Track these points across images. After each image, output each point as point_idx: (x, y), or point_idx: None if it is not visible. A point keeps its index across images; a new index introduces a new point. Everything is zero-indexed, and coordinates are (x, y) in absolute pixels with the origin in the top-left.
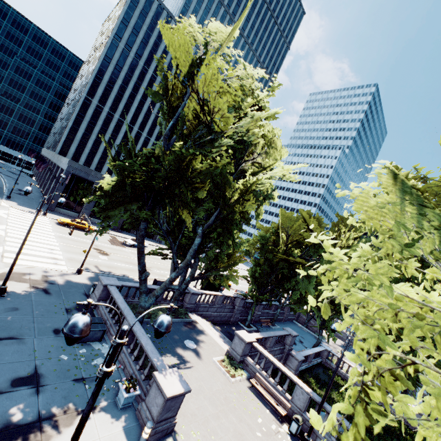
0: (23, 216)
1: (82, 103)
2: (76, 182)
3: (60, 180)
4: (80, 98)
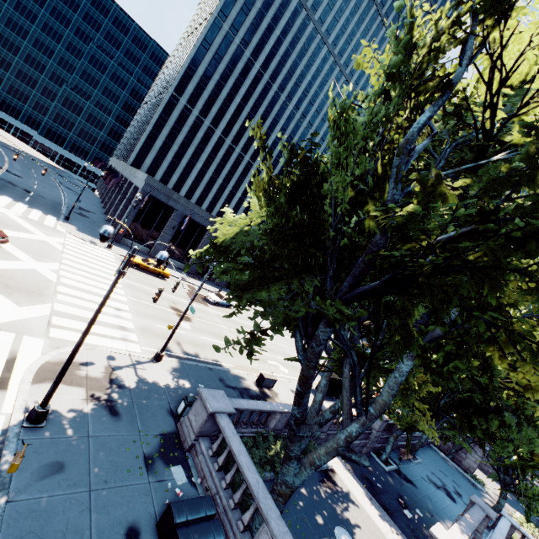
0: (83, 249)
1: (167, 102)
2: (151, 206)
3: (134, 203)
4: (165, 95)
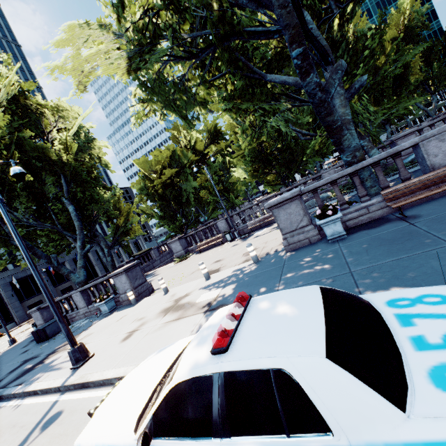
0: None
1: None
2: None
3: None
4: None
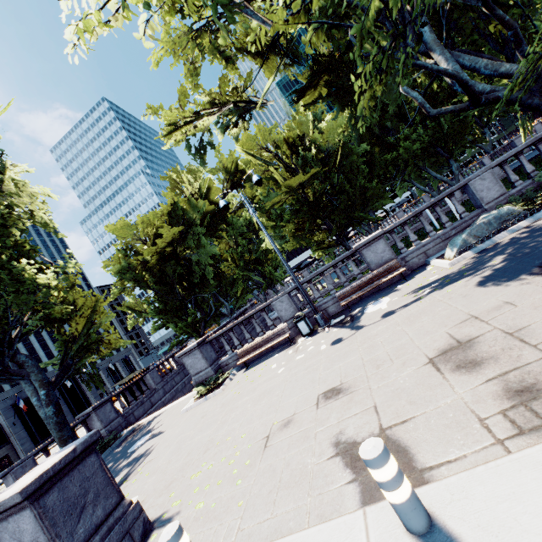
0: None
1: None
2: None
3: None
4: None
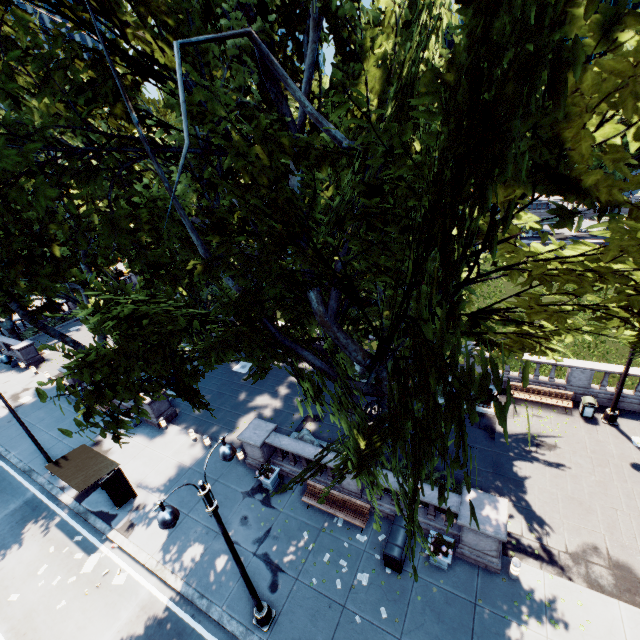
0: None
1: None
2: None
3: None
4: None
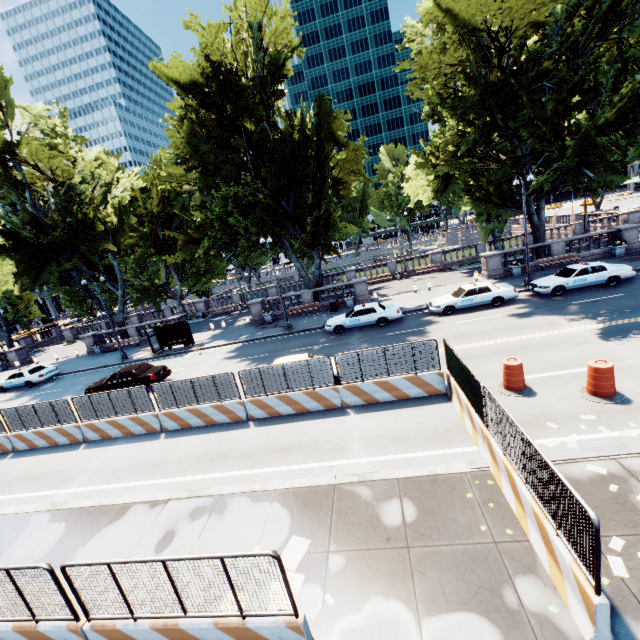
0: None
1: None
2: None
3: None
4: None
